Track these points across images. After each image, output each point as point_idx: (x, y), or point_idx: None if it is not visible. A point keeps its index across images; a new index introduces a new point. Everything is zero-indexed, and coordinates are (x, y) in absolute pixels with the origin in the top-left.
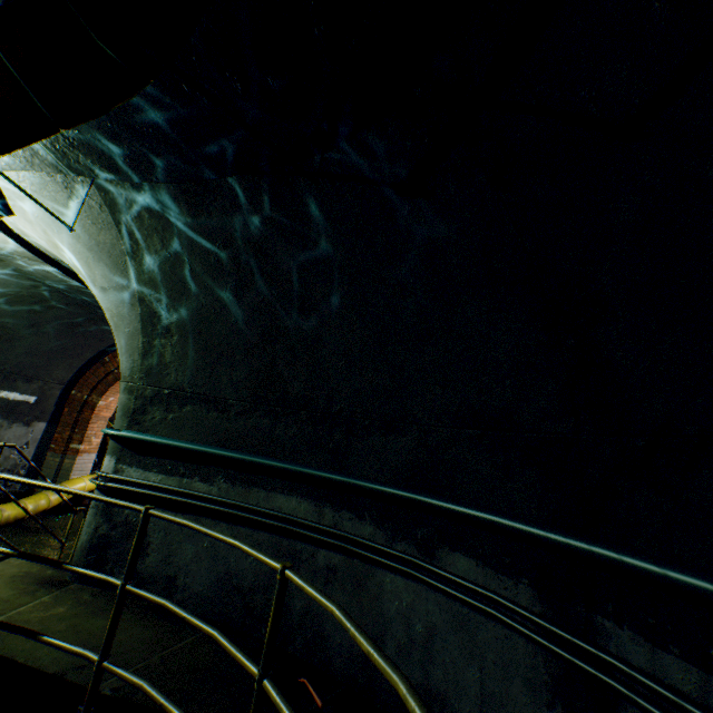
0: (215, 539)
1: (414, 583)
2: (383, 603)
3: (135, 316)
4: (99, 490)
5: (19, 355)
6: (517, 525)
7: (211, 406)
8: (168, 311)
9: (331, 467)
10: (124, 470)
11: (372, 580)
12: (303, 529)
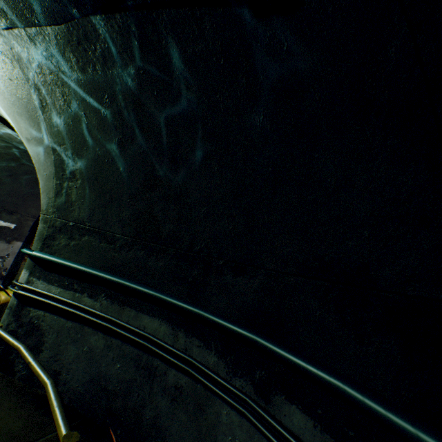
0: (93, 346)
1: (248, 423)
2: (218, 434)
3: (50, 163)
4: (14, 295)
5: (3, 195)
6: (371, 405)
7: (102, 237)
8: (74, 159)
9: (188, 297)
10: (33, 282)
11: (211, 408)
12: (159, 349)
